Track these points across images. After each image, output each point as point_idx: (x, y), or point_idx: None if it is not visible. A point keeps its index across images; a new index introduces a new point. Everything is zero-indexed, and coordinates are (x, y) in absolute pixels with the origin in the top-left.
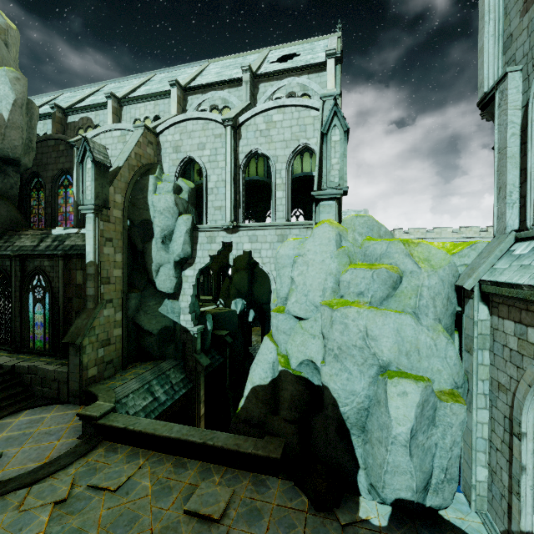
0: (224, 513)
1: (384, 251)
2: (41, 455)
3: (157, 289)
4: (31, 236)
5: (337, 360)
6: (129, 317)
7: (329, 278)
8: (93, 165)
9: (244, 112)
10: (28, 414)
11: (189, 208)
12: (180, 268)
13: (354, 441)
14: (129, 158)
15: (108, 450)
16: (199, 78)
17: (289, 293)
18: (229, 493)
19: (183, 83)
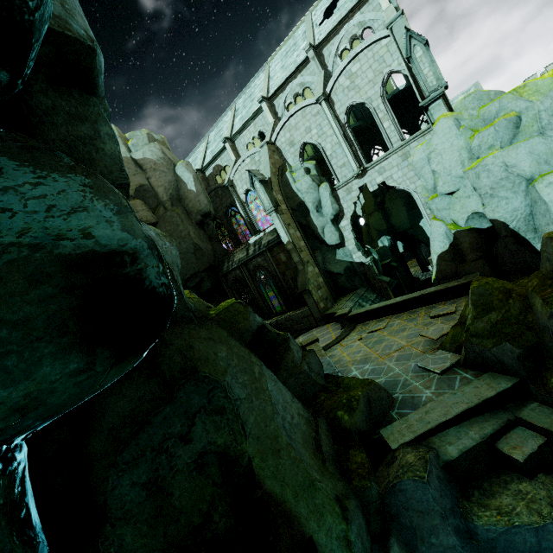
0: (455, 311)
1: (498, 108)
2: (329, 339)
3: (328, 245)
4: (239, 252)
5: (493, 197)
6: (322, 269)
7: (461, 153)
8: (260, 184)
9: (324, 83)
10: (303, 336)
11: (321, 179)
12: (336, 223)
13: (532, 243)
14: (271, 169)
15: (363, 325)
16: (272, 82)
17: (435, 181)
18: (454, 305)
19: (265, 94)
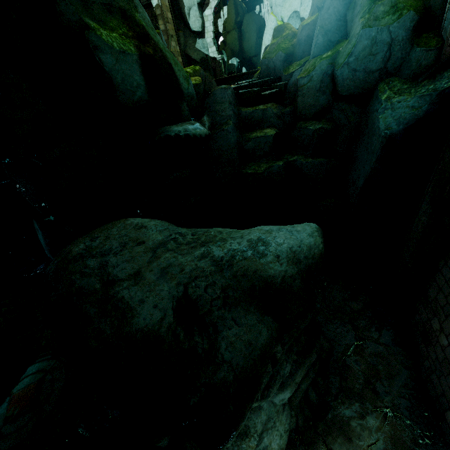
0: None
1: None
2: None
3: (191, 30)
4: None
5: None
6: (182, 51)
7: None
8: None
9: None
10: None
11: None
12: (201, 10)
13: None
14: None
15: None
16: None
17: None
18: None
19: None
